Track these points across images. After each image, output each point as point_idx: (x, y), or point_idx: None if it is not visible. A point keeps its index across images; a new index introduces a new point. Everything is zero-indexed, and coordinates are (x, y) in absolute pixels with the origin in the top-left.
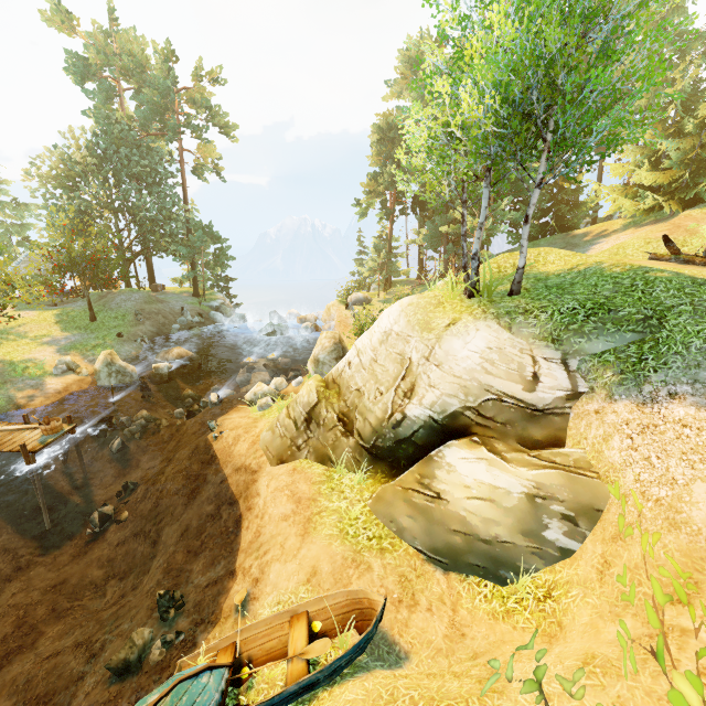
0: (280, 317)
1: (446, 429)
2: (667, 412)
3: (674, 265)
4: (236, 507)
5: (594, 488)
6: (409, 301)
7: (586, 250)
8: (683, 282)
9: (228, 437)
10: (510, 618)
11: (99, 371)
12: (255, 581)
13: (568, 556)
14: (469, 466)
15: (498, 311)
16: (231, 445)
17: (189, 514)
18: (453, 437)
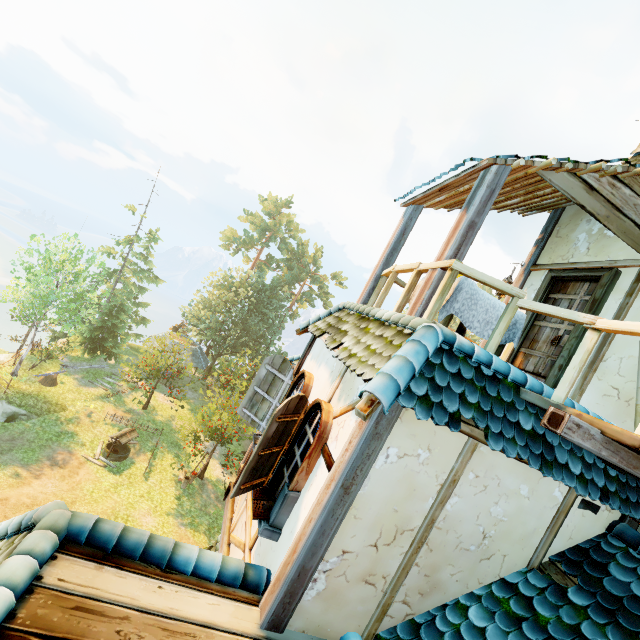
0: None
1: None
2: None
3: None
4: None
5: None
6: None
7: None
8: None
9: None
10: None
11: None
12: None
13: None
14: None
15: None
16: None
17: None
18: None
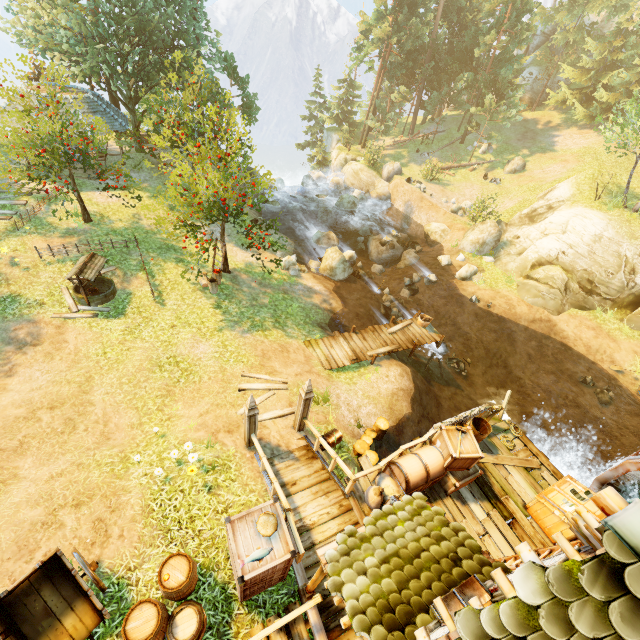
0: (315, 181)
1: None
2: None
3: None
4: (553, 339)
5: None
6: (606, 217)
7: (553, 143)
8: None
9: (501, 305)
10: None
11: (336, 268)
12: (612, 362)
13: None
14: None
15: None
16: (509, 309)
17: (521, 349)
18: None
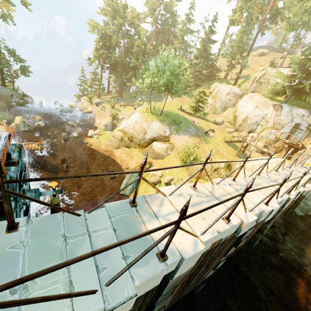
0: (60, 104)
1: (153, 140)
2: (181, 136)
3: (181, 112)
4: (110, 158)
5: (173, 146)
6: (140, 114)
7: (163, 99)
8: (183, 118)
9: (96, 145)
10: (164, 161)
11: (19, 124)
12: (127, 165)
13: (170, 154)
14: (158, 145)
15: (159, 120)
16: (98, 146)
17: (96, 161)
18: (153, 141)
